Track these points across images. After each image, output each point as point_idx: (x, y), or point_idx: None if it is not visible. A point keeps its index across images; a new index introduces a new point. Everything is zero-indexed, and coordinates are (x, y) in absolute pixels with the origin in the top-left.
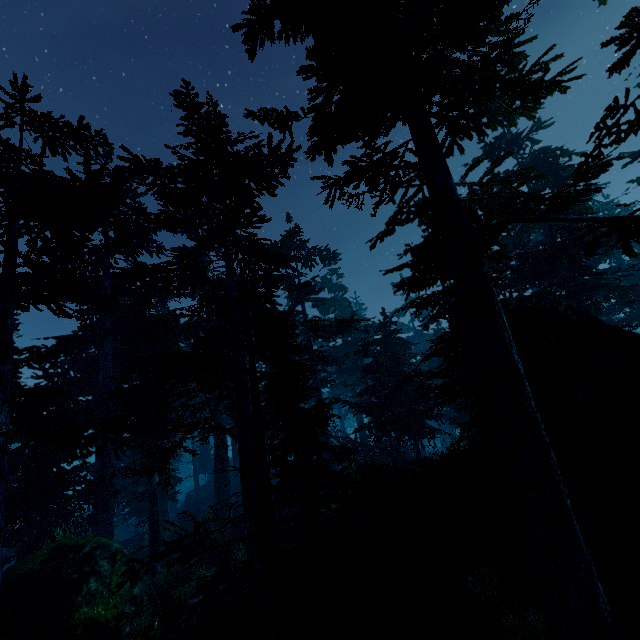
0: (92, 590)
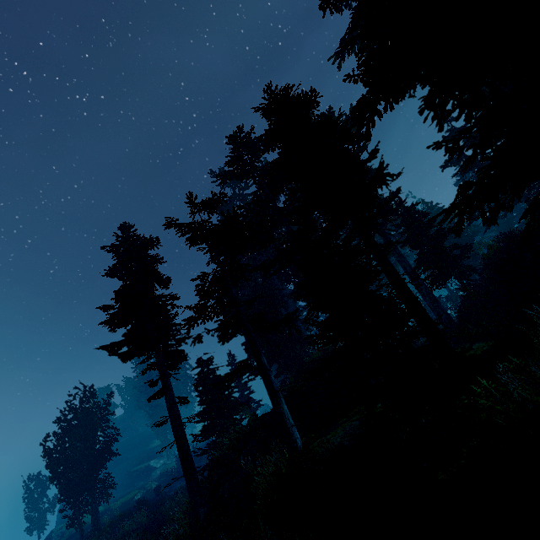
0: None
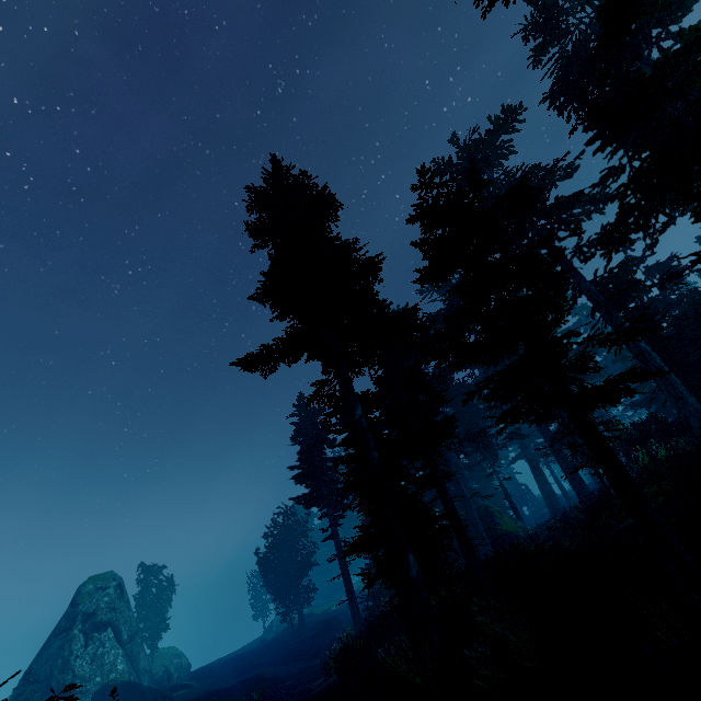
0: (497, 522)
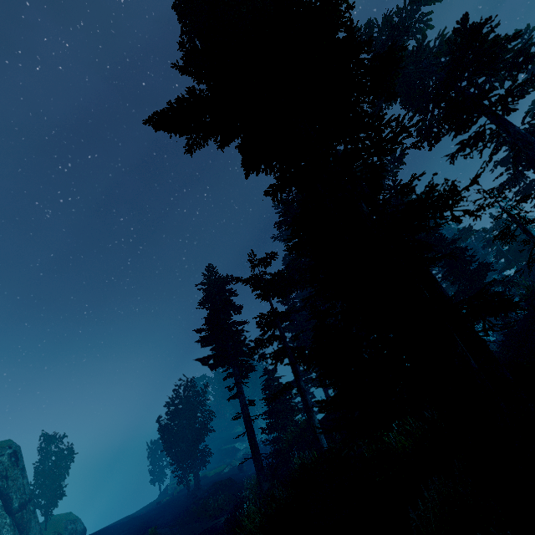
0: None
